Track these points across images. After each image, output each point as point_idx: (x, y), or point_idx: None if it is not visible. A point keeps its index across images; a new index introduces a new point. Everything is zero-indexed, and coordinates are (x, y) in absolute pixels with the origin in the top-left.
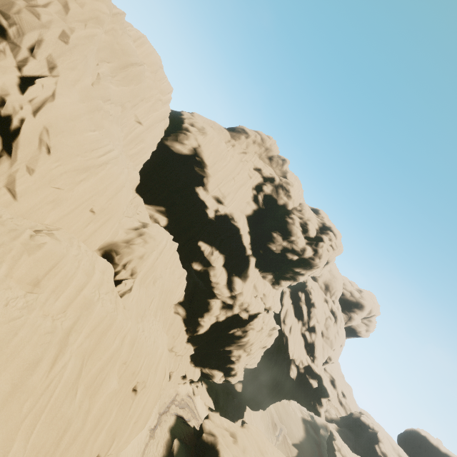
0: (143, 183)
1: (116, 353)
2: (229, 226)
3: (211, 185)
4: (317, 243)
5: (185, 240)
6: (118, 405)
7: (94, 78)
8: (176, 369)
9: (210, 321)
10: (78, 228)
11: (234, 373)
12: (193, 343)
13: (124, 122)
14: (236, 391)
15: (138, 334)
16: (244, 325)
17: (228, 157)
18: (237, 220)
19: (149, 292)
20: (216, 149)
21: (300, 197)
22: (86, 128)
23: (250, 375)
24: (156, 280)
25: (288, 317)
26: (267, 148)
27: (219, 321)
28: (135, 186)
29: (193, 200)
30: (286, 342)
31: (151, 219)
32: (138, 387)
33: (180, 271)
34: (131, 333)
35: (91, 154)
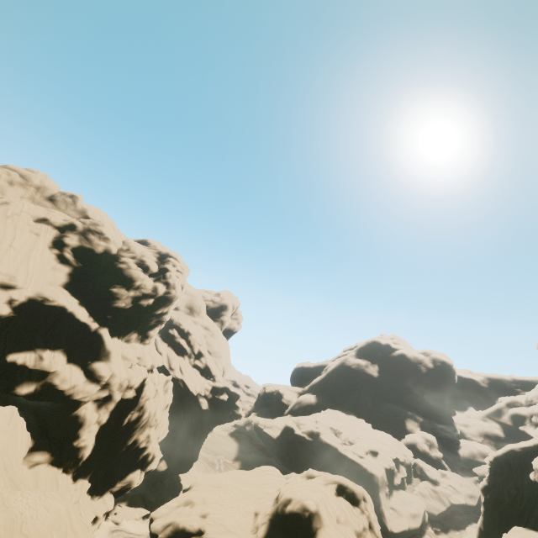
0: None
1: None
2: (45, 310)
3: None
4: (164, 275)
5: None
6: None
7: None
8: None
9: (92, 434)
10: None
11: (152, 457)
12: (84, 475)
13: None
14: (163, 472)
15: None
16: (137, 404)
17: None
18: (53, 298)
19: None
20: None
21: (120, 234)
22: None
23: (167, 444)
24: None
25: (173, 361)
26: (38, 186)
27: (104, 424)
28: None
29: None
30: (184, 384)
31: None
32: None
33: (4, 413)
34: None
35: None
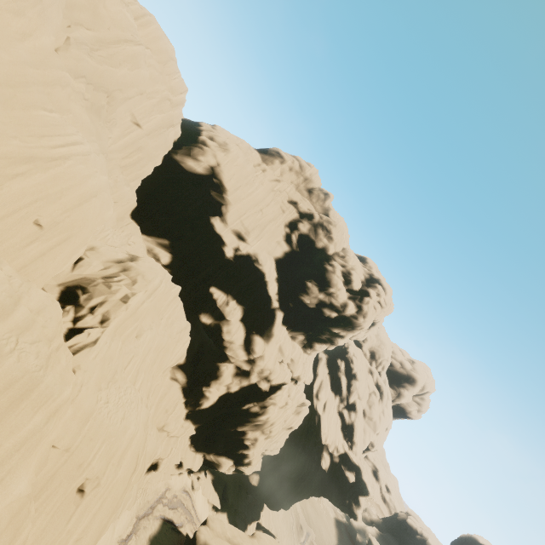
0: (142, 208)
1: (32, 436)
2: (252, 269)
3: (231, 215)
4: (362, 297)
5: (193, 284)
6: (50, 514)
7: (60, 42)
8: (168, 455)
9: (218, 392)
10: (12, 246)
11: (248, 462)
12: (195, 421)
13: (113, 118)
14: (251, 485)
15: (97, 407)
16: (263, 399)
17: (255, 183)
18: (262, 262)
19: (128, 348)
20: (240, 171)
21: (345, 240)
22: (36, 104)
23: (270, 463)
24: (142, 333)
25: (323, 390)
26: (306, 177)
27: (231, 392)
28: (130, 209)
29: (207, 233)
30: (319, 422)
31: (148, 254)
32: (87, 486)
33: (181, 324)
34: (85, 404)
35: (40, 141)
